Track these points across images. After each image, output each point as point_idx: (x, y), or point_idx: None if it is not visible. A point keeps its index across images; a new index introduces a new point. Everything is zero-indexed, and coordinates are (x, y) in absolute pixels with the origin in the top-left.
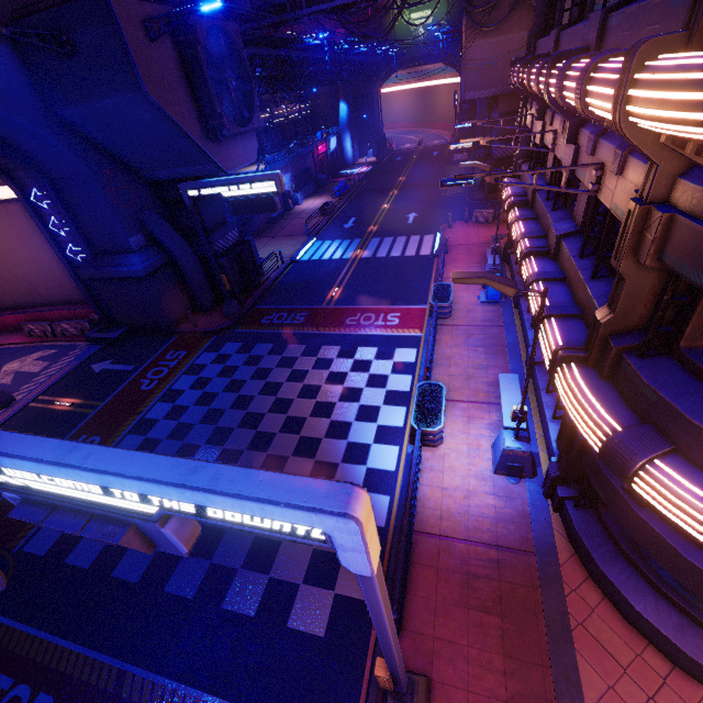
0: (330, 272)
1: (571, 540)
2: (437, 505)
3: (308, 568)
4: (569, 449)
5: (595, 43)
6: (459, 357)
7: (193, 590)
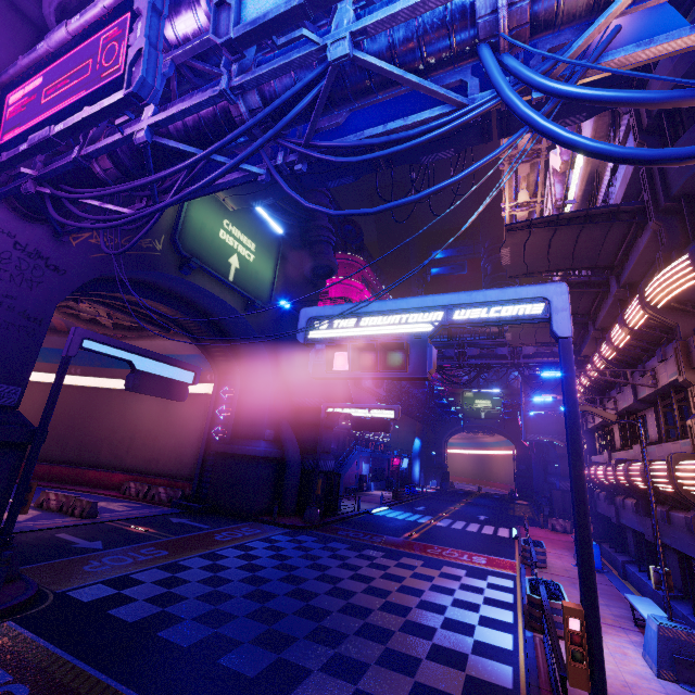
0: (405, 524)
1: None
2: None
3: (409, 693)
4: None
5: None
6: (568, 592)
7: (255, 670)
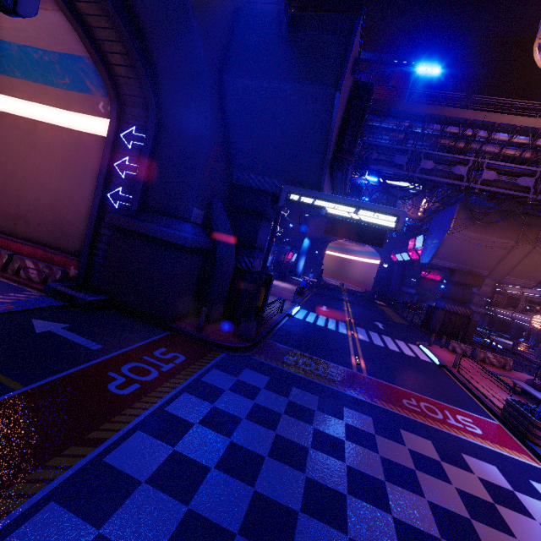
0: (335, 338)
1: None
2: None
3: None
4: None
5: None
6: None
7: None
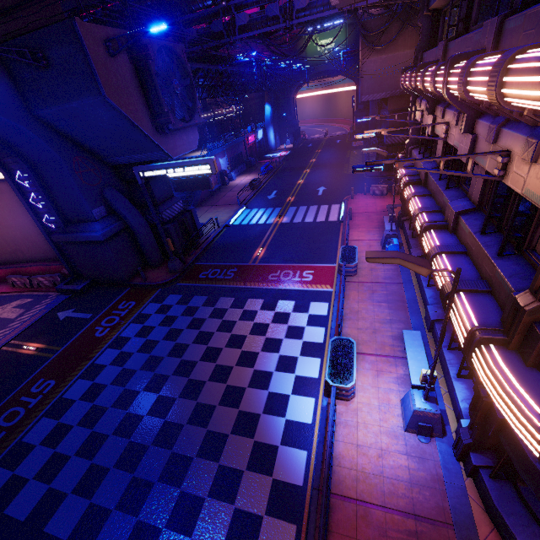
0: (256, 235)
1: (489, 513)
2: (353, 465)
3: (228, 531)
4: (484, 422)
5: (492, 45)
6: (366, 311)
7: None
